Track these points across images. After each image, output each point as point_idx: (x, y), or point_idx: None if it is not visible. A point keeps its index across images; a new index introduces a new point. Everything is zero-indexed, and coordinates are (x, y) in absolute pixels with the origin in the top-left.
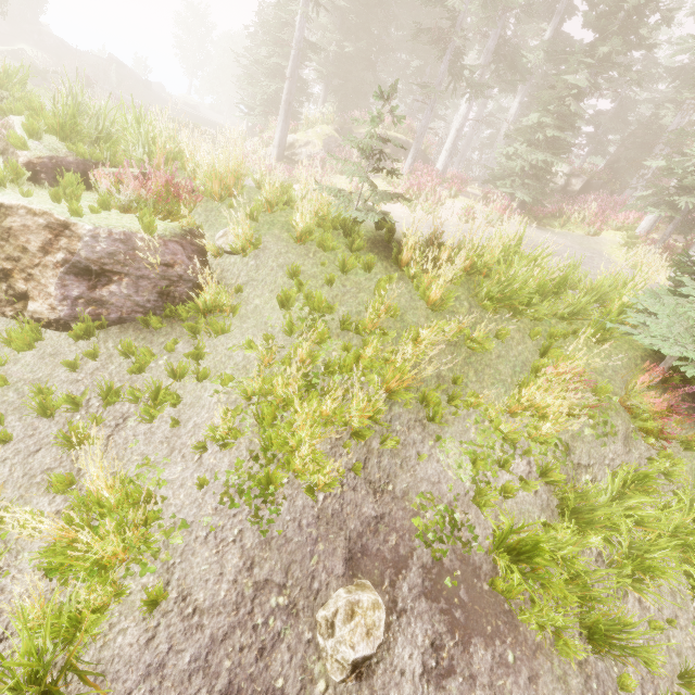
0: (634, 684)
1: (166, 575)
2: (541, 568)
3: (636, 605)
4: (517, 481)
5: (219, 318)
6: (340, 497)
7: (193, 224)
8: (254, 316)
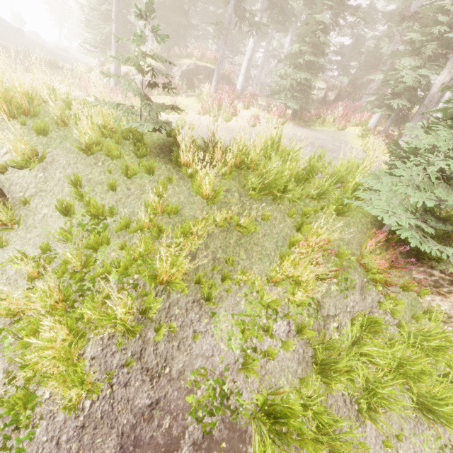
0: None
1: None
2: (290, 438)
3: (373, 427)
4: (279, 341)
5: (4, 231)
6: (110, 398)
7: None
8: (41, 225)
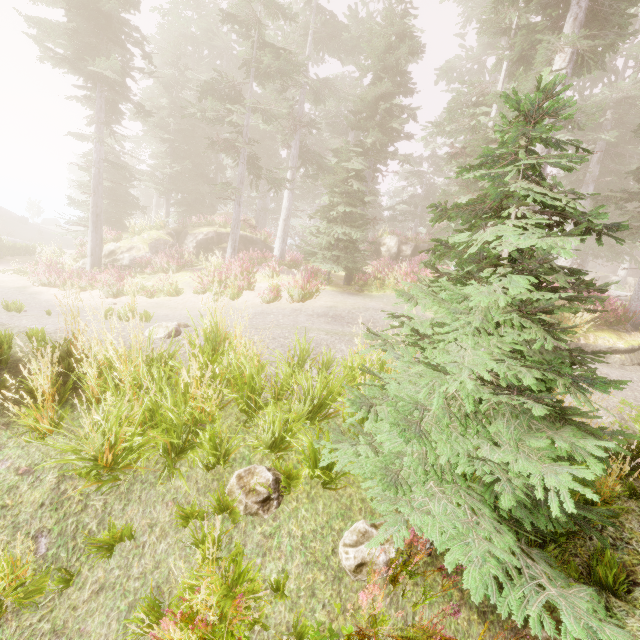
0: None
1: None
2: None
3: None
4: None
5: None
6: None
7: None
8: None
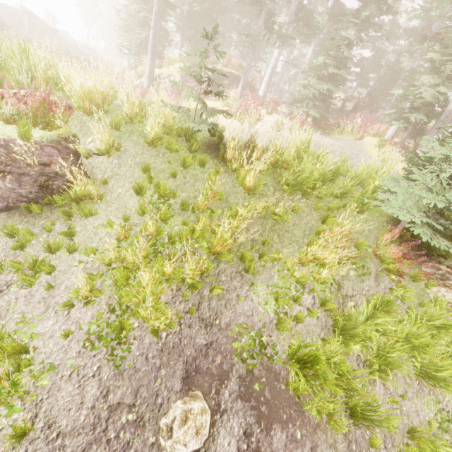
0: (379, 443)
1: (35, 409)
2: (318, 374)
3: (382, 387)
4: (305, 310)
5: (90, 204)
6: (179, 333)
7: (69, 132)
8: (117, 201)
